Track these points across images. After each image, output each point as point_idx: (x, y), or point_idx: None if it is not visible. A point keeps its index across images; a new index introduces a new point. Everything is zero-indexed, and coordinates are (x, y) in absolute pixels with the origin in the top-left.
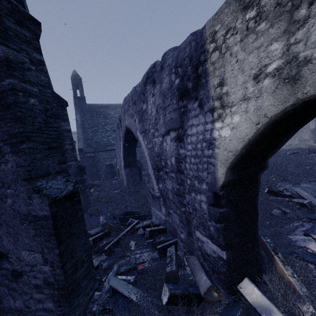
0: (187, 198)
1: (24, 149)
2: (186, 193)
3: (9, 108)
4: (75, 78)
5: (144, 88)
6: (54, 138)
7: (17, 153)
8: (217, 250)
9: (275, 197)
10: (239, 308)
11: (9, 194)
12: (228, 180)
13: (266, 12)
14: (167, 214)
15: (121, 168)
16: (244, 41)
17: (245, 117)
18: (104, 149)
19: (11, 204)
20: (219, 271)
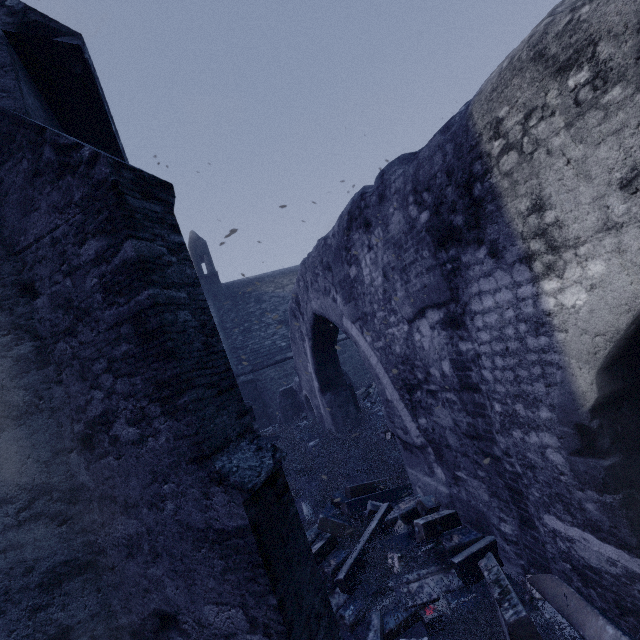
0: (501, 443)
1: (186, 405)
2: (497, 431)
3: (152, 338)
4: (195, 245)
5: (347, 238)
6: (222, 371)
7: (173, 415)
8: (619, 557)
9: None
10: None
11: (167, 494)
12: (605, 395)
13: (618, 68)
14: (450, 480)
15: (313, 394)
16: (576, 126)
17: (620, 263)
18: (271, 361)
19: (173, 512)
20: (639, 610)
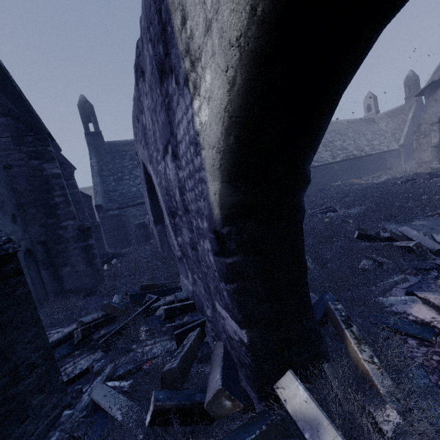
0: (199, 251)
1: None
2: (197, 242)
3: None
4: (84, 106)
5: (138, 88)
6: None
7: None
8: (237, 329)
9: (370, 243)
10: (262, 425)
11: None
12: (229, 206)
13: None
14: (193, 281)
15: (153, 226)
16: None
17: (214, 67)
18: (133, 203)
19: None
20: (245, 364)
